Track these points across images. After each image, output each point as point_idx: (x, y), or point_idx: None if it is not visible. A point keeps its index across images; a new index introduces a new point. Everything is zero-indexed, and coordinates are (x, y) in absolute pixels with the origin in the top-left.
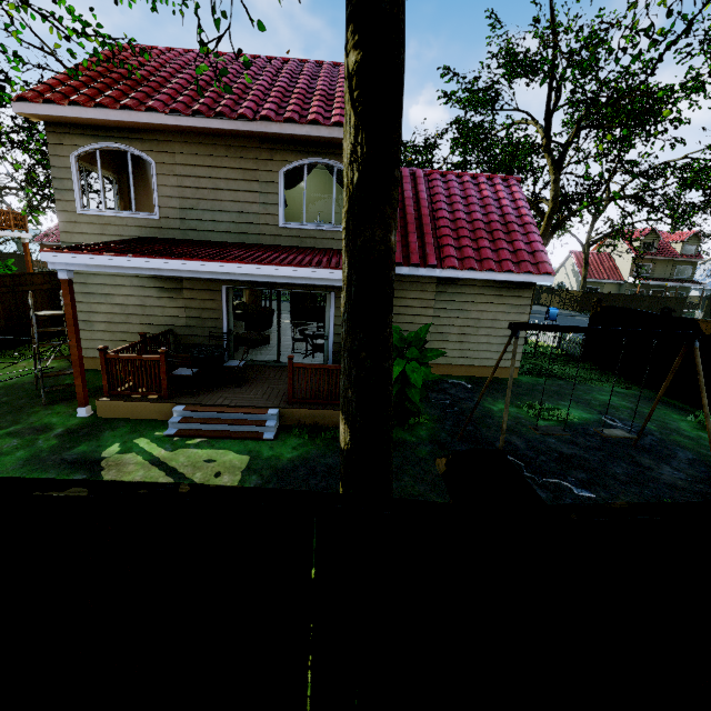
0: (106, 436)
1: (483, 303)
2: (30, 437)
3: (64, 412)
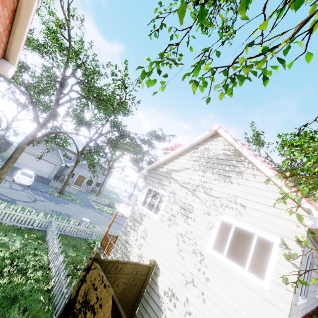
0: None
1: None
2: None
3: None
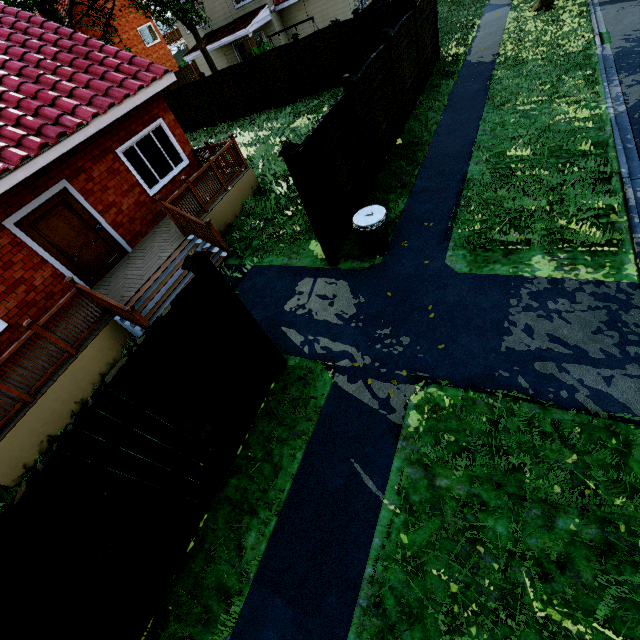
0: None
1: (327, 4)
2: None
3: None
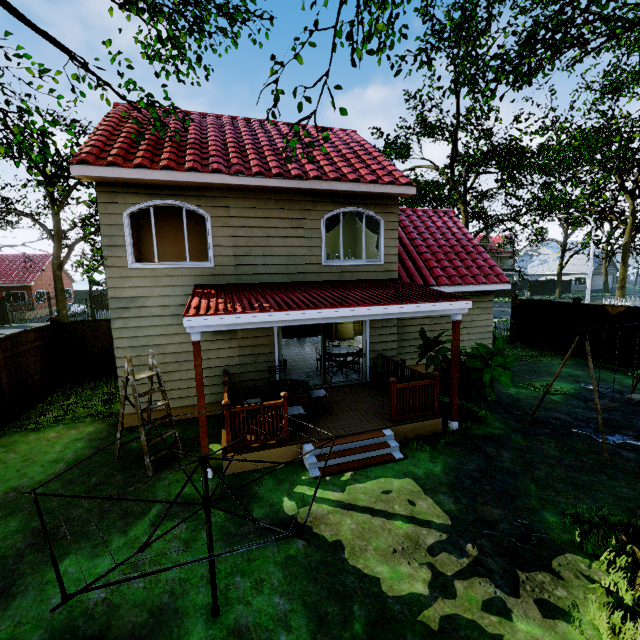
0: (261, 492)
1: None
2: (188, 514)
3: (183, 478)
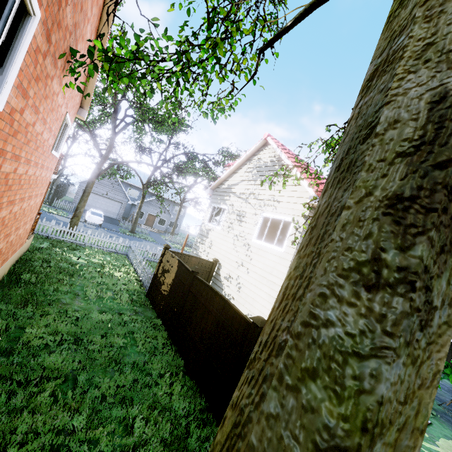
0: None
1: None
2: None
3: None
